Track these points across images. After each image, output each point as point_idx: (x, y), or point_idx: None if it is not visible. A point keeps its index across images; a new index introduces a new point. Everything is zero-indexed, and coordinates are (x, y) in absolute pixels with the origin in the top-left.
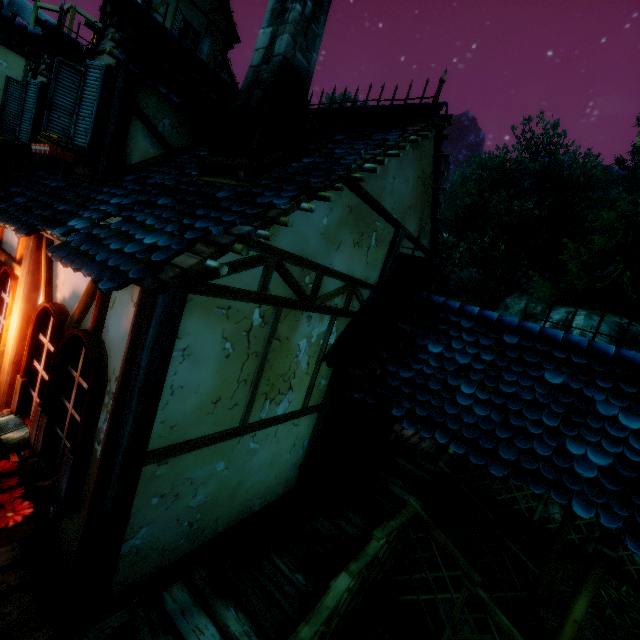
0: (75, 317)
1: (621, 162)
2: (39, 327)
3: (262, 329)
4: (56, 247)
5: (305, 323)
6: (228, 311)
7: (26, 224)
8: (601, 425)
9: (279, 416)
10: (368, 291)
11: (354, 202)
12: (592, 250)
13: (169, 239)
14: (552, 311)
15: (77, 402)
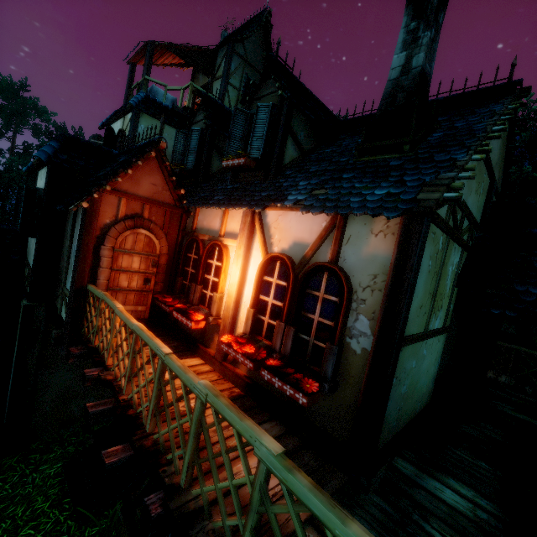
0: (308, 256)
1: None
2: (264, 272)
3: (440, 253)
4: (305, 208)
5: (452, 253)
6: (434, 236)
7: (253, 205)
8: None
9: (437, 329)
10: (474, 232)
11: None
12: None
13: (397, 188)
14: None
15: (324, 312)
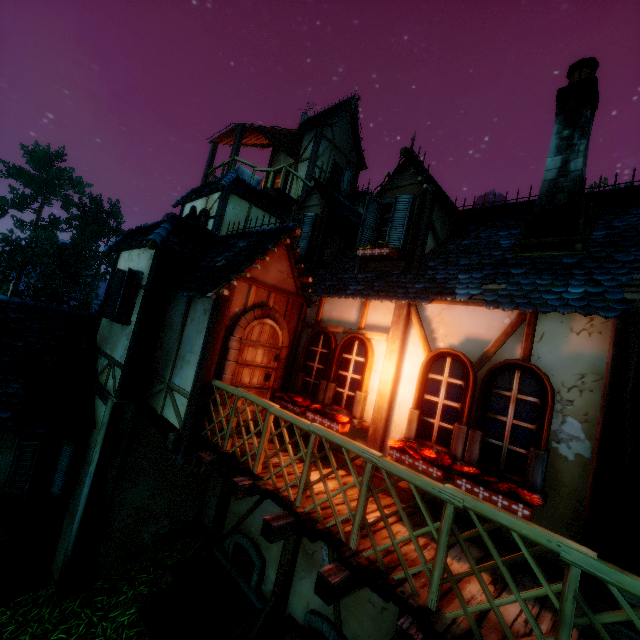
0: (490, 353)
1: None
2: (429, 369)
3: None
4: (490, 304)
5: None
6: None
7: (413, 297)
8: None
9: None
10: None
11: None
12: None
13: (595, 288)
14: None
15: (520, 413)
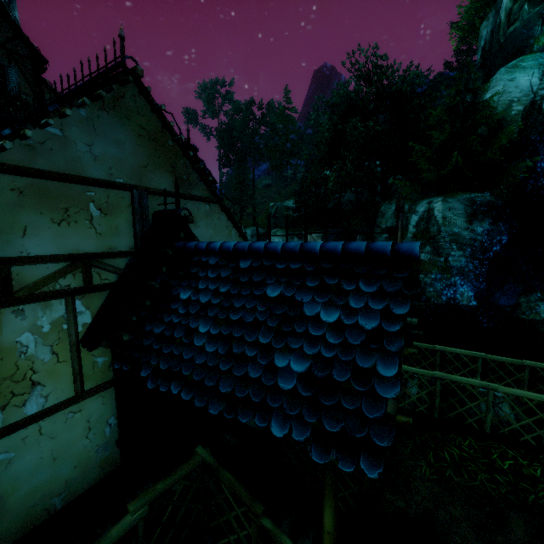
0: None
1: (448, 65)
2: None
3: None
4: None
5: (14, 319)
6: None
7: None
8: (305, 328)
9: (30, 416)
10: (124, 258)
11: (22, 183)
12: (435, 145)
13: None
14: (417, 206)
15: None
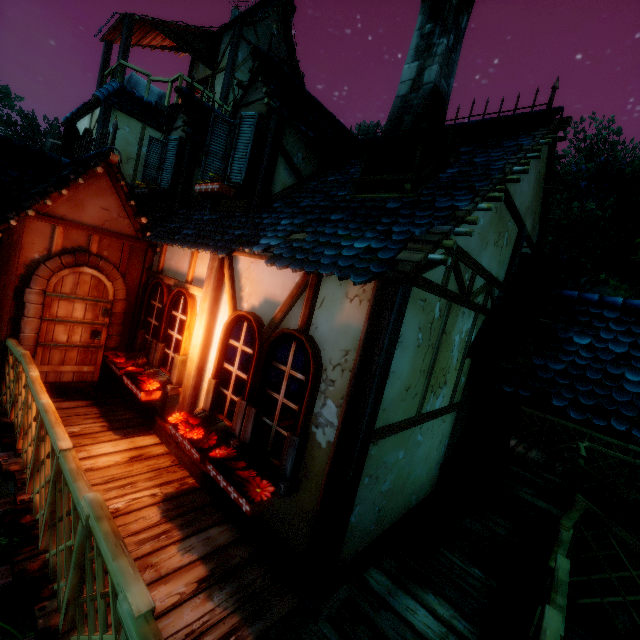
0: (277, 319)
1: None
2: (229, 333)
3: (438, 322)
4: (271, 259)
5: (460, 319)
6: (424, 303)
7: (219, 247)
8: None
9: (437, 410)
10: (497, 290)
11: (498, 204)
12: None
13: (380, 242)
14: None
15: (290, 392)
